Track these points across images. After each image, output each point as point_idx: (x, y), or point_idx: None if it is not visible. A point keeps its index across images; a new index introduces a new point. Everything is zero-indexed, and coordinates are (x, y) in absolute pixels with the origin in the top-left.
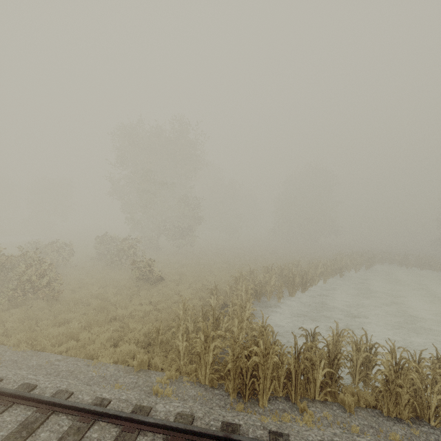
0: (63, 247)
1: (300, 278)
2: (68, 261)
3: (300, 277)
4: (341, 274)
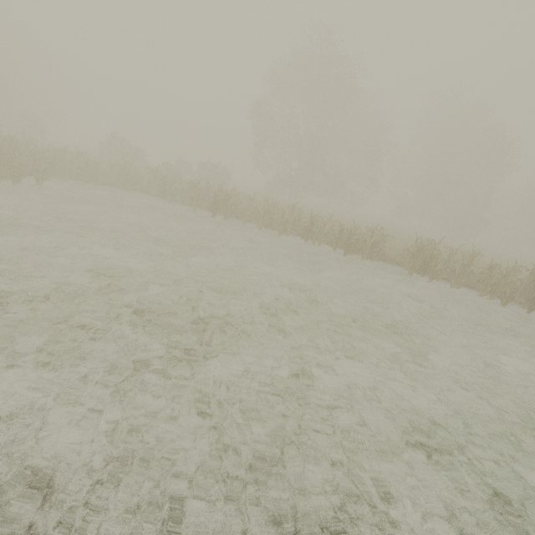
0: (186, 165)
1: (212, 196)
2: (180, 173)
3: (212, 195)
4: (346, 250)
